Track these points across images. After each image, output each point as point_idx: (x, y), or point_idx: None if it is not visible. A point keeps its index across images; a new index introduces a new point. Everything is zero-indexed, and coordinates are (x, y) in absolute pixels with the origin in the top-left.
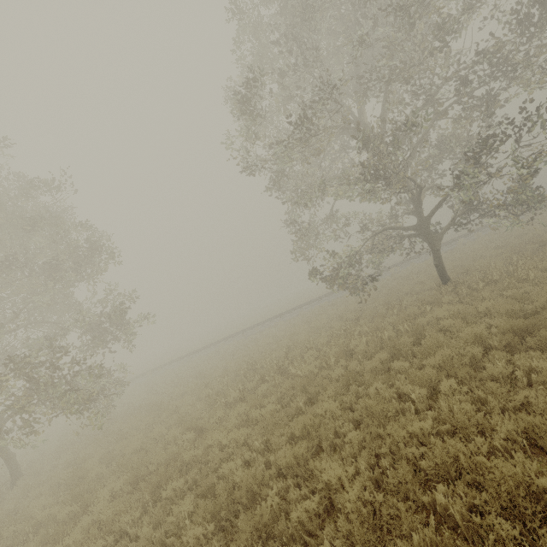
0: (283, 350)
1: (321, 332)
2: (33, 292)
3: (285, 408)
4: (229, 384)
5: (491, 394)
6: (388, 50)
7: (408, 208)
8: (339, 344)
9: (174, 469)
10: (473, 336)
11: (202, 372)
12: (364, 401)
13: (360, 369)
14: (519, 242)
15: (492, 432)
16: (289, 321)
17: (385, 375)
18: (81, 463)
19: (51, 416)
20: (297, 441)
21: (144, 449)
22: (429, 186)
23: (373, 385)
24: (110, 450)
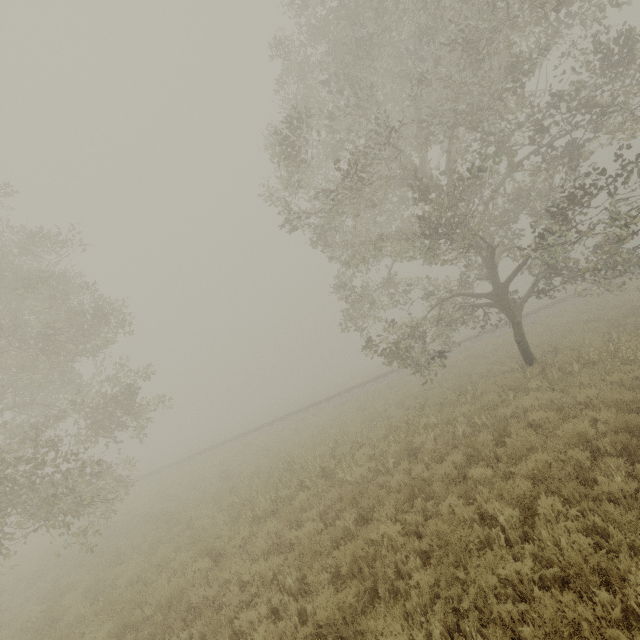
0: (329, 446)
1: (377, 422)
2: (22, 368)
3: (329, 526)
4: (259, 489)
5: (611, 522)
6: (453, 92)
7: (480, 272)
8: (400, 441)
9: (178, 614)
10: (576, 435)
11: (229, 471)
12: (435, 525)
13: (427, 476)
14: (616, 314)
15: (622, 584)
16: (337, 407)
17: (462, 487)
18: (60, 597)
19: (39, 524)
20: (345, 579)
21: (143, 580)
22: (505, 247)
23: (446, 501)
24: (101, 579)
